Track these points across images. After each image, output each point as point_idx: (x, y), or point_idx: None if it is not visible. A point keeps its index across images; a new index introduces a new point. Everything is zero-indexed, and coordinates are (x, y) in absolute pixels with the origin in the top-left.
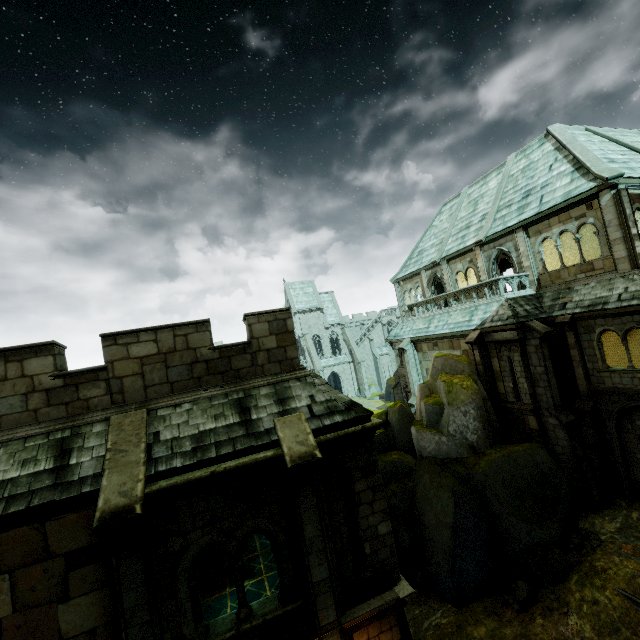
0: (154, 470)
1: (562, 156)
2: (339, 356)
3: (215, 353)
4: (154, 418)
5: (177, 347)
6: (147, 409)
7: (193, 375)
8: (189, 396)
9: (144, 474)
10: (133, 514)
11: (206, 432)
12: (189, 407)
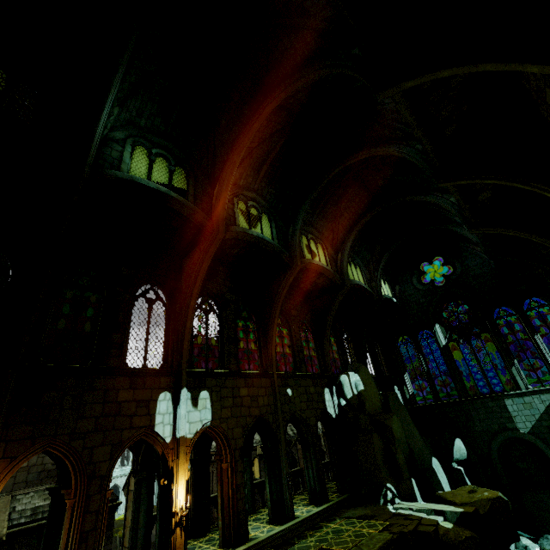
0: (11, 523)
1: (252, 366)
2: (126, 467)
3: (54, 466)
4: (15, 499)
5: (37, 463)
6: (12, 495)
7: (40, 477)
8: (34, 488)
9: (7, 525)
10: (2, 540)
11: (39, 506)
12: (33, 494)
